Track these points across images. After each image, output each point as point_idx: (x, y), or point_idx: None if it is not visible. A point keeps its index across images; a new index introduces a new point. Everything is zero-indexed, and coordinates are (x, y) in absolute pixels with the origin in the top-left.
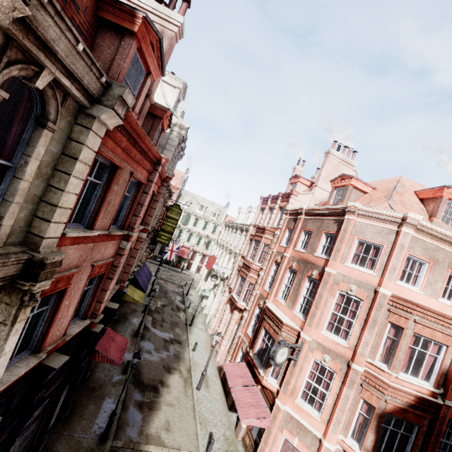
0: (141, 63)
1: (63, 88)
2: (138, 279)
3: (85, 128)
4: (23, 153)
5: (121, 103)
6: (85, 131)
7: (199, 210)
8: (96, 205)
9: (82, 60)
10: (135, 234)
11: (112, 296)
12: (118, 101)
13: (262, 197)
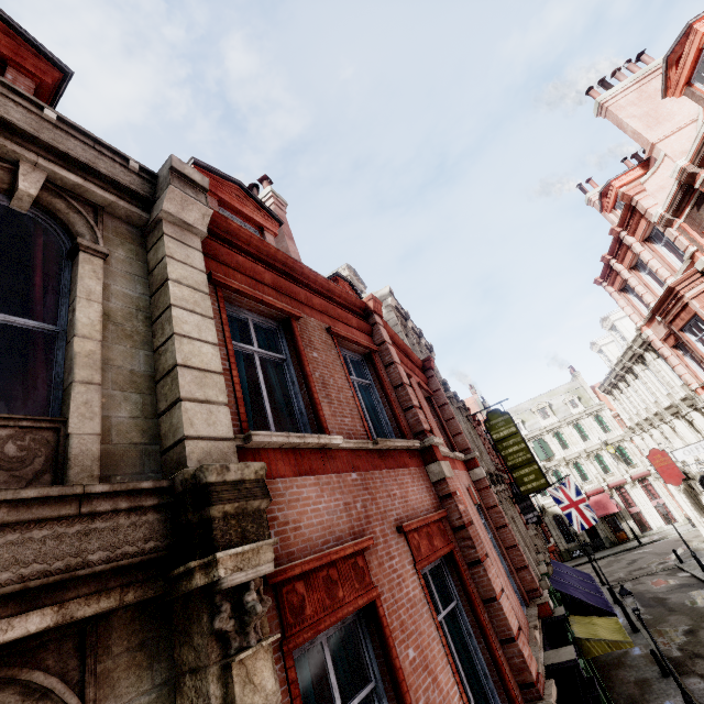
0: (241, 221)
1: (85, 200)
2: (572, 594)
3: (158, 242)
4: (69, 306)
5: (186, 185)
6: (159, 244)
7: (544, 419)
8: (303, 396)
9: (73, 139)
10: (438, 440)
11: (544, 640)
12: (175, 180)
13: (597, 279)
